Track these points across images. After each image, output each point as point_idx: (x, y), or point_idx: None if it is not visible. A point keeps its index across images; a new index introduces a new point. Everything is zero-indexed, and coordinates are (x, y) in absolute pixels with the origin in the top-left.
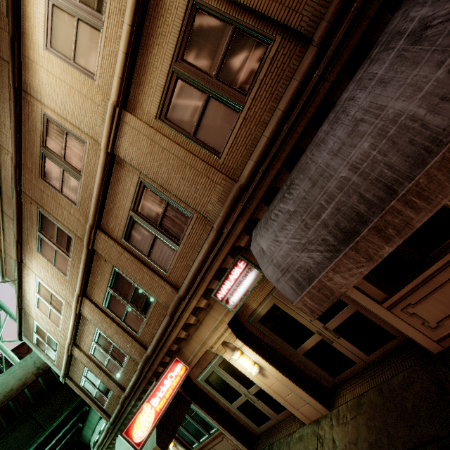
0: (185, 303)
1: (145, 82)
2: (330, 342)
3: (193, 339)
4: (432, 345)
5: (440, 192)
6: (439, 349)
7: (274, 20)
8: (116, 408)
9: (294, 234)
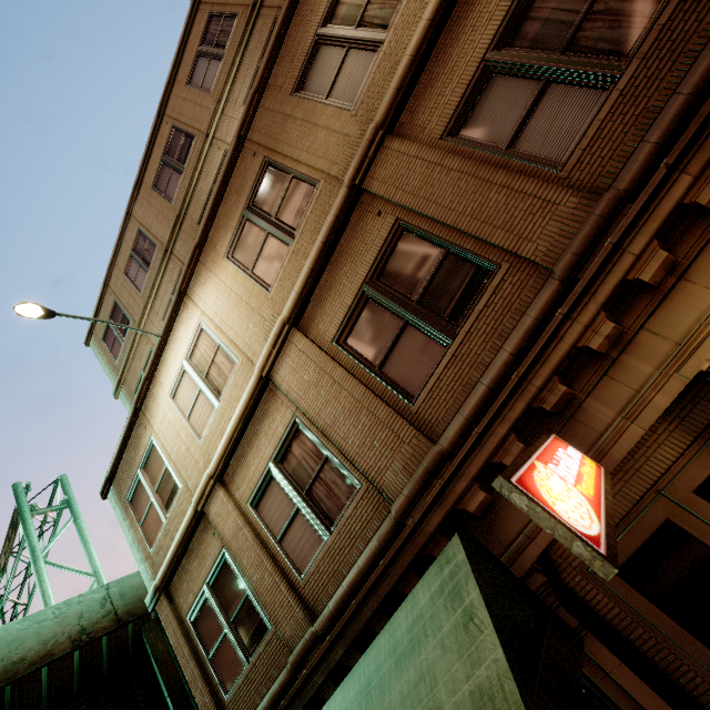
0: (651, 190)
1: None
2: None
3: (634, 347)
4: None
5: None
6: None
7: None
8: (270, 686)
9: None
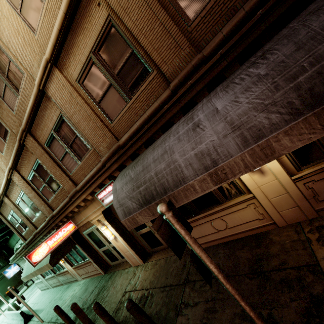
0: (79, 195)
1: (72, 54)
2: (154, 232)
3: (81, 213)
4: None
5: (181, 200)
6: None
7: (154, 61)
8: (30, 237)
9: (129, 190)
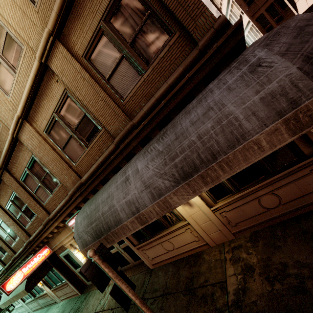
0: (51, 223)
1: (39, 112)
2: (121, 253)
3: (55, 238)
4: (150, 265)
5: (121, 235)
6: (153, 268)
7: (101, 122)
8: (9, 261)
9: (85, 225)
